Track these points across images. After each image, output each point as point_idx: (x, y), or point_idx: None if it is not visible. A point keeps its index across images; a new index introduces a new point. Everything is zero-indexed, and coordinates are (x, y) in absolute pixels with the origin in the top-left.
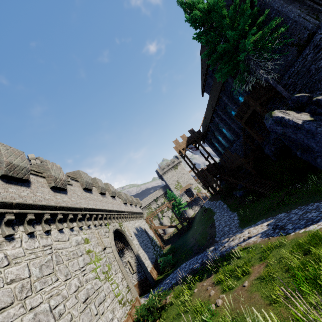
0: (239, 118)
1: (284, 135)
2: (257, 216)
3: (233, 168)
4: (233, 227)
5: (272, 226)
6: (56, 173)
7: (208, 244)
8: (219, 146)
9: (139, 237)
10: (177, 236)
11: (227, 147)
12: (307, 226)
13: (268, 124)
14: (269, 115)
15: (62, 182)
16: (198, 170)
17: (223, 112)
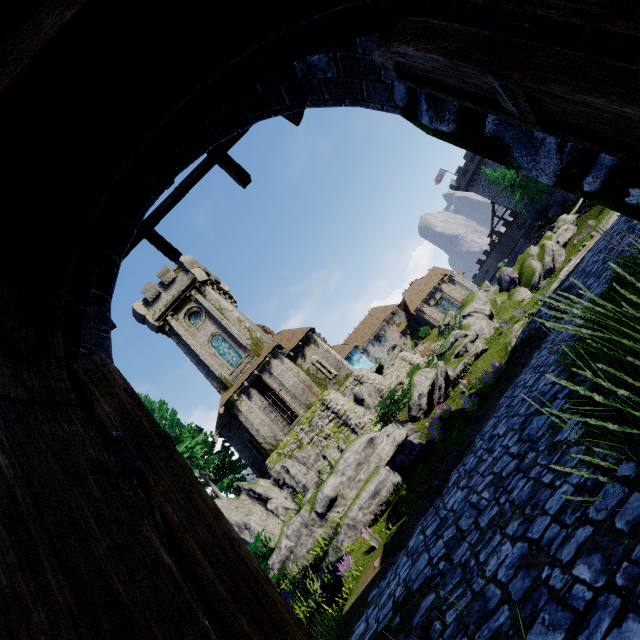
0: None
1: None
2: None
3: None
4: None
5: None
6: None
7: None
8: None
9: None
10: None
11: None
12: None
13: None
14: None
15: None
16: None
17: None
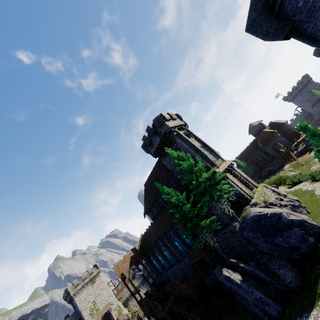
0: (190, 258)
1: (230, 287)
2: None
3: (180, 296)
4: None
5: None
6: None
7: None
8: (158, 265)
9: None
10: None
11: (165, 266)
12: None
13: (220, 277)
14: (220, 272)
15: None
16: (143, 298)
17: (168, 240)
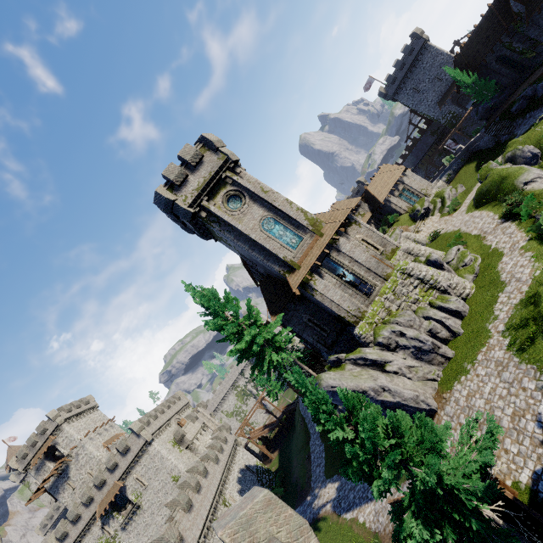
0: None
1: None
2: (335, 464)
3: None
4: (322, 470)
5: (338, 493)
6: (173, 537)
7: (307, 489)
8: None
9: (244, 491)
10: (283, 435)
11: None
12: (347, 511)
13: None
14: None
15: (179, 539)
16: None
17: None
